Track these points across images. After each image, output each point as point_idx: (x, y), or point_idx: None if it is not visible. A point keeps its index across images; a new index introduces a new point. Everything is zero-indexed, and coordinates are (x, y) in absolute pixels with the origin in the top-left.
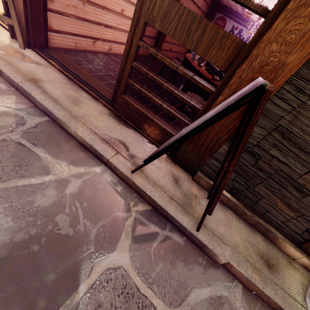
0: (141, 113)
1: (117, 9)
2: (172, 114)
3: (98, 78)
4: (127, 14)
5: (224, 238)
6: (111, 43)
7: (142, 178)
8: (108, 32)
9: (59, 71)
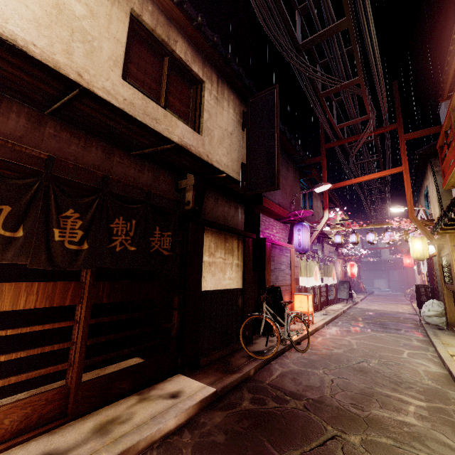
0: None
1: None
2: None
3: None
4: None
5: None
6: None
7: None
8: None
9: None
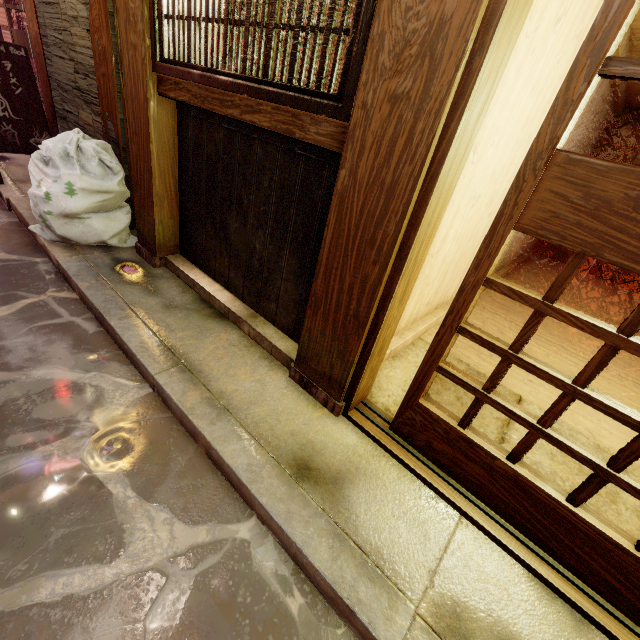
0: None
1: None
2: None
3: None
4: None
5: None
6: None
7: None
8: None
9: None
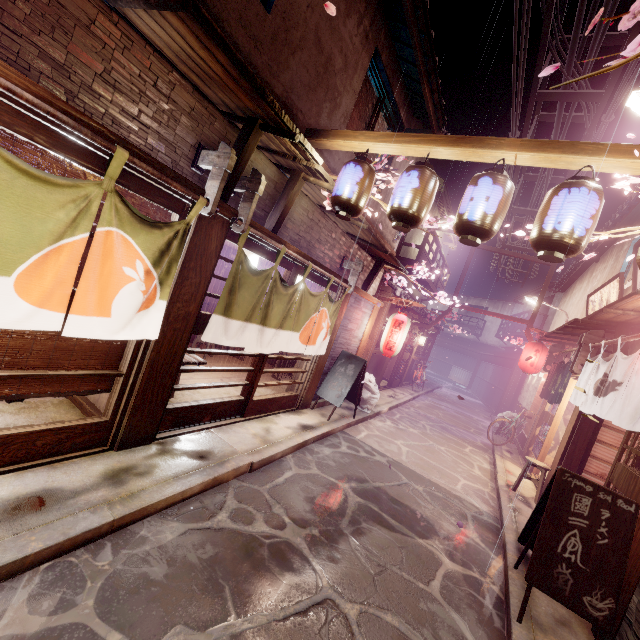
0: None
1: None
2: None
3: None
4: None
5: None
6: None
7: (519, 578)
8: None
9: None
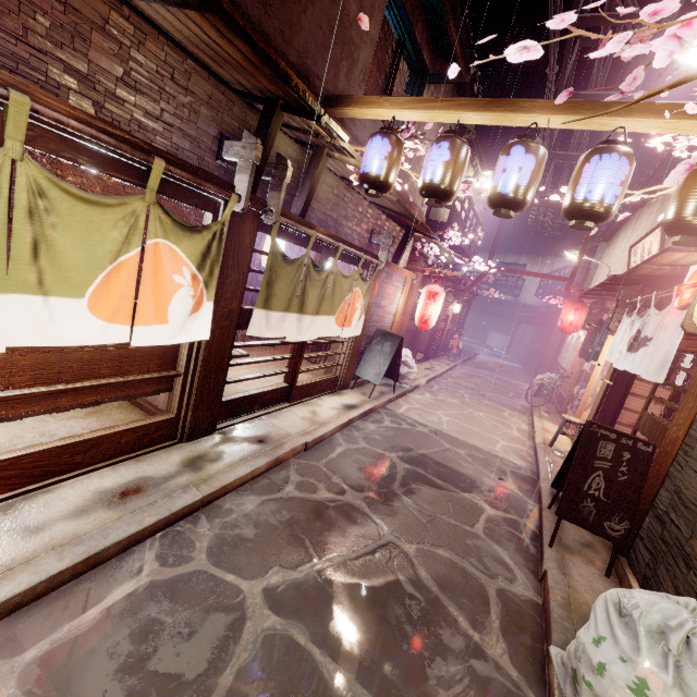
0: None
1: None
2: None
3: None
4: None
5: (570, 577)
6: None
7: (552, 516)
8: None
9: None
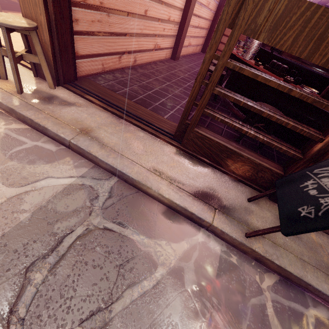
0: (223, 147)
1: (140, 12)
2: (273, 146)
3: (141, 105)
4: (150, 15)
5: None
6: (135, 54)
7: (259, 241)
8: (133, 41)
9: (101, 109)
